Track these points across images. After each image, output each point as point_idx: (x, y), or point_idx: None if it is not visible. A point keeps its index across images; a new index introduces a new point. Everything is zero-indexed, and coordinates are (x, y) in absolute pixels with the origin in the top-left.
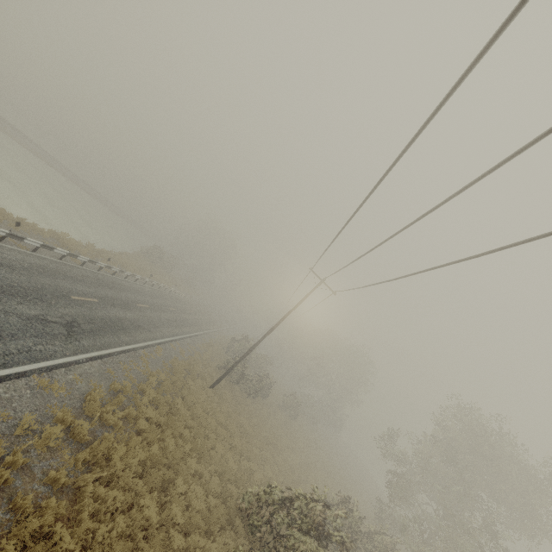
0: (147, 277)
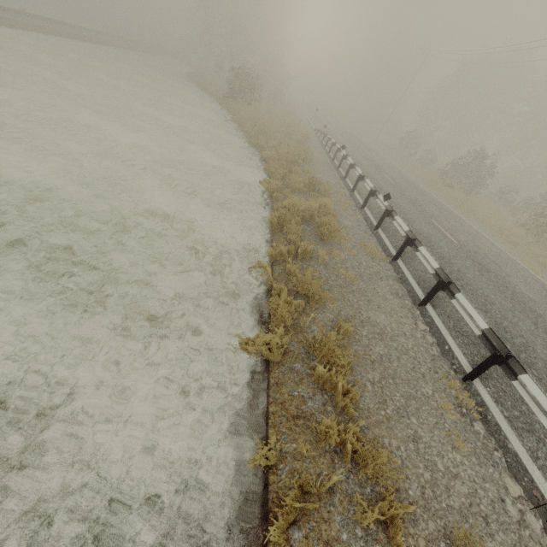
0: (298, 144)
